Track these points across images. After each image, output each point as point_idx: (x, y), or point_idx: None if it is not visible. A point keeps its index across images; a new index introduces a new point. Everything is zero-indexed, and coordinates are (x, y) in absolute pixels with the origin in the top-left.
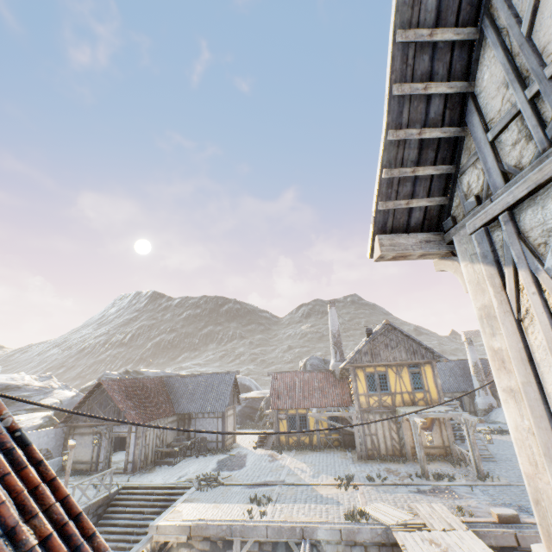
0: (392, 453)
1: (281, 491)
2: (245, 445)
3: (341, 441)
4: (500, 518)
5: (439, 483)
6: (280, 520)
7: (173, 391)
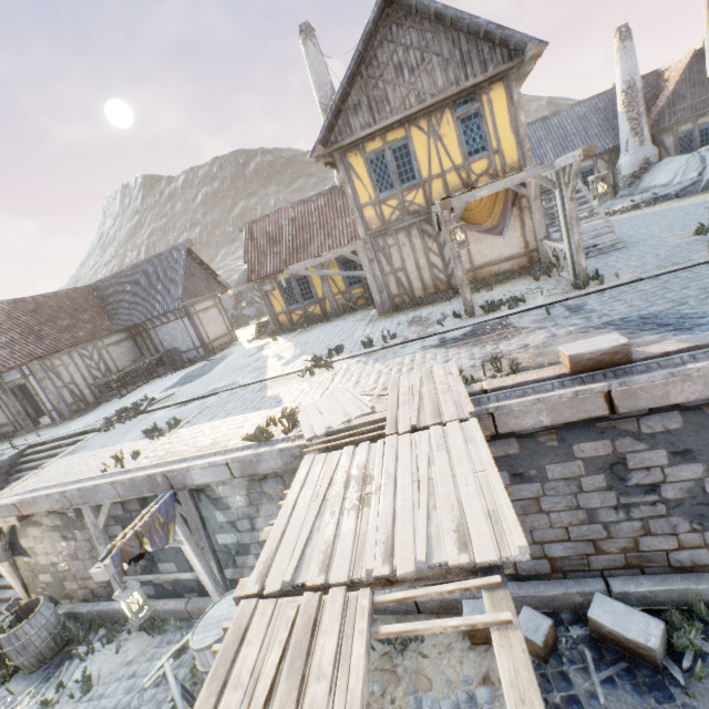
0: (433, 291)
1: (213, 403)
2: (244, 341)
3: (366, 297)
4: (578, 364)
5: (488, 318)
6: (142, 467)
7: (109, 301)
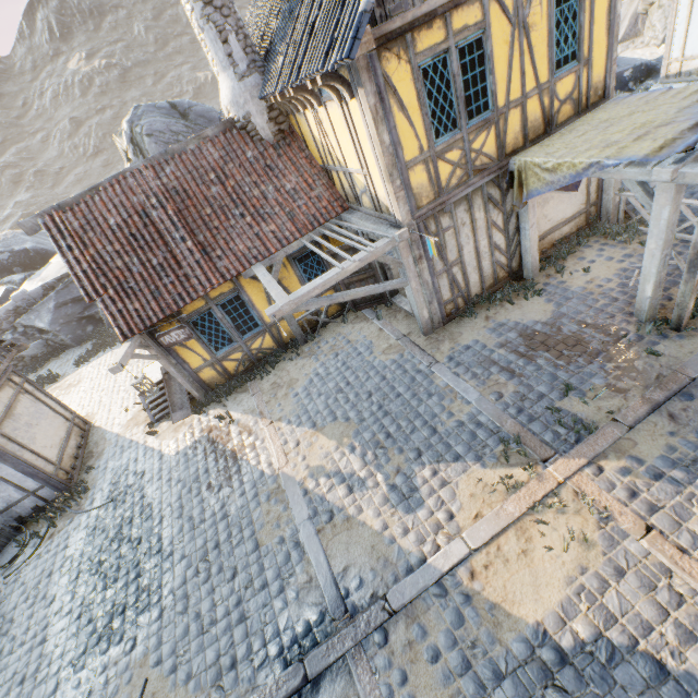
0: (492, 282)
1: None
2: (120, 429)
3: (344, 302)
4: None
5: None
6: None
7: None
